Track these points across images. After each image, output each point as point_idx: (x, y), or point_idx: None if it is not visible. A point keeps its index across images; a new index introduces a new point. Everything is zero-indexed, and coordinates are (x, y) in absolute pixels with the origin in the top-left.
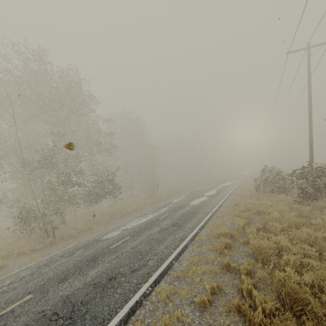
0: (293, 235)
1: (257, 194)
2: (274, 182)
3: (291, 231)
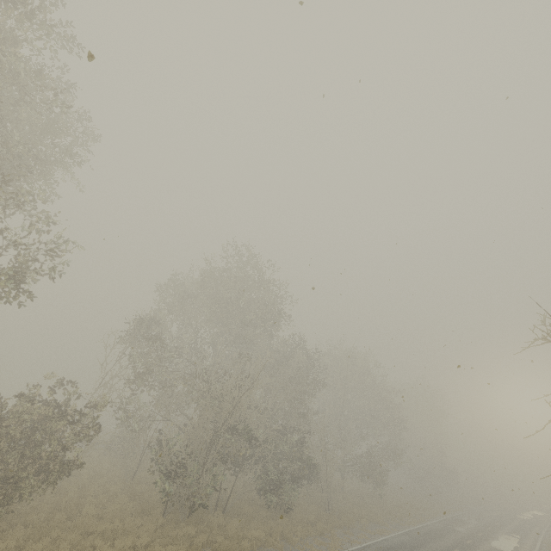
0: None
1: None
2: None
3: None
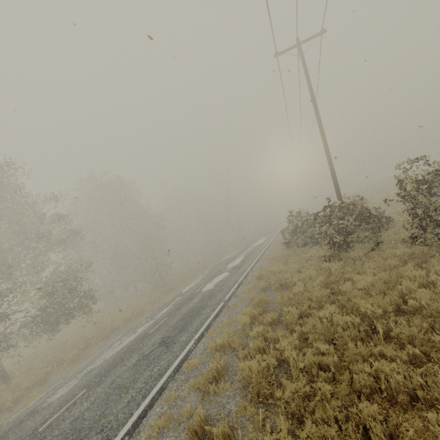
0: (307, 328)
1: (288, 253)
2: (304, 231)
3: (314, 314)
